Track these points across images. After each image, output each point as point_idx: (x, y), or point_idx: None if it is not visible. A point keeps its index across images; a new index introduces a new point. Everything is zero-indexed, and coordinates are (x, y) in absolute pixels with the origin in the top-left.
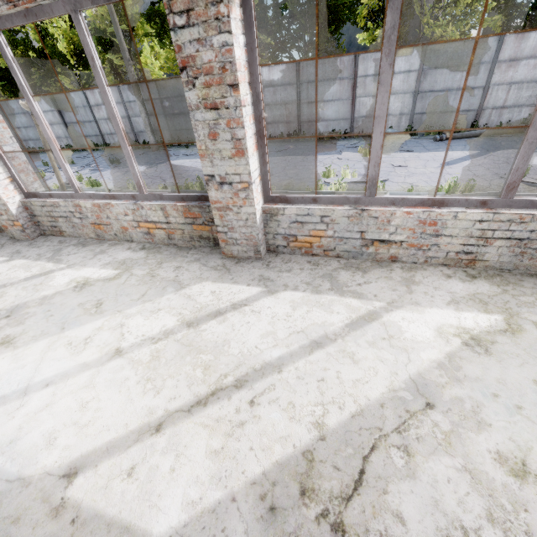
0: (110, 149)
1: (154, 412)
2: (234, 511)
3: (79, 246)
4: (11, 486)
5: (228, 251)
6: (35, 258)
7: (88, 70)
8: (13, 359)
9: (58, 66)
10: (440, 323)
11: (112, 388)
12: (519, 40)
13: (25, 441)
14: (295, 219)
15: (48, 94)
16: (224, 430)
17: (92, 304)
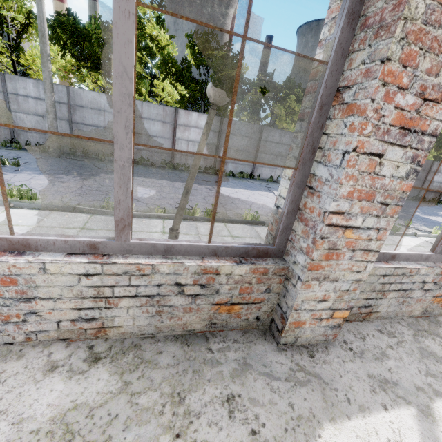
0: None
1: None
2: None
3: (430, 336)
4: None
5: None
6: None
7: None
8: None
9: None
10: None
11: None
12: None
13: None
14: None
15: None
16: None
17: None
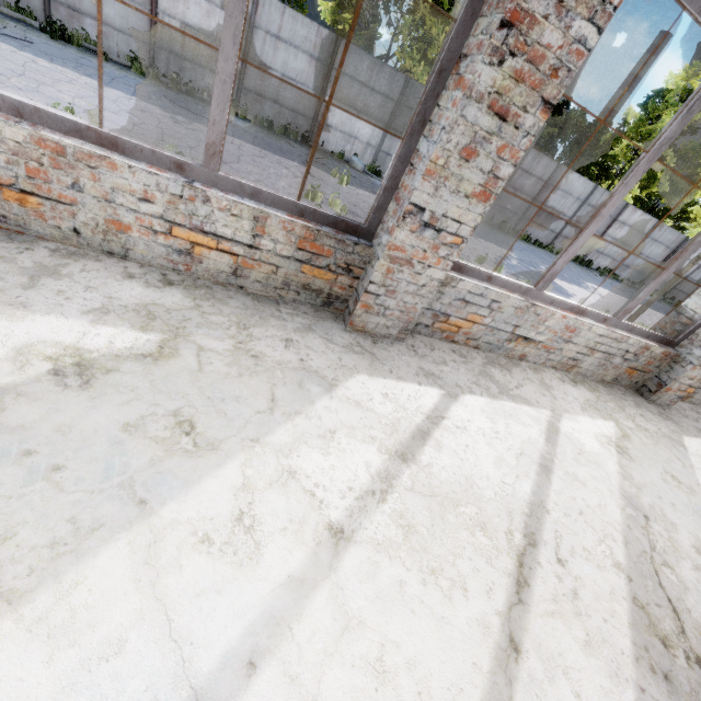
0: None
1: (489, 623)
2: None
3: None
4: None
5: (361, 321)
6: None
7: None
8: (44, 639)
9: None
10: (593, 432)
11: (395, 610)
12: None
13: None
14: (464, 296)
15: None
16: (569, 609)
17: (168, 427)
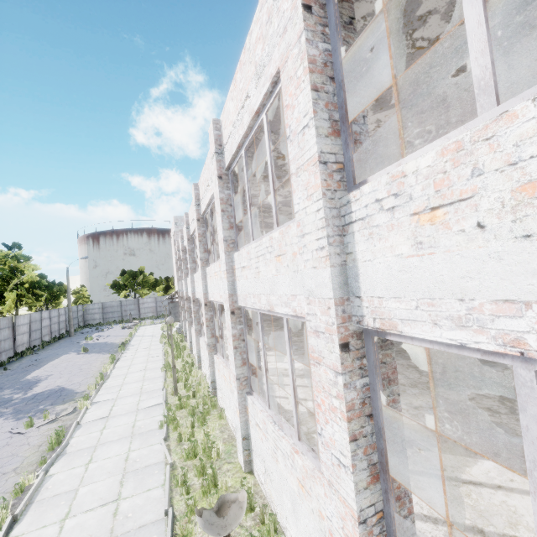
0: None
1: None
2: None
3: None
4: None
5: None
6: None
7: None
8: None
9: None
10: None
11: None
12: None
13: None
14: None
15: None
16: None
17: None
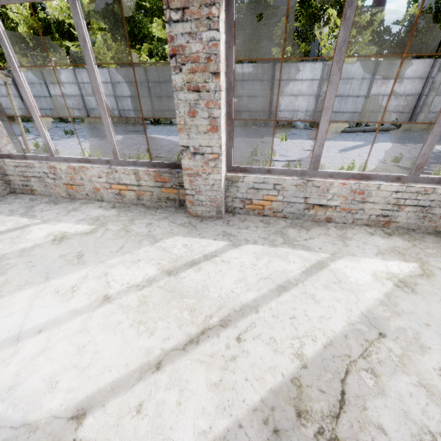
0: (63, 122)
1: (152, 352)
2: (243, 436)
3: (51, 203)
4: (17, 432)
5: (193, 211)
6: (8, 213)
7: (45, 53)
8: None
9: (16, 47)
10: (374, 270)
11: (107, 331)
12: (389, 65)
13: (25, 387)
14: (252, 186)
15: (4, 70)
16: (219, 364)
17: (73, 256)
